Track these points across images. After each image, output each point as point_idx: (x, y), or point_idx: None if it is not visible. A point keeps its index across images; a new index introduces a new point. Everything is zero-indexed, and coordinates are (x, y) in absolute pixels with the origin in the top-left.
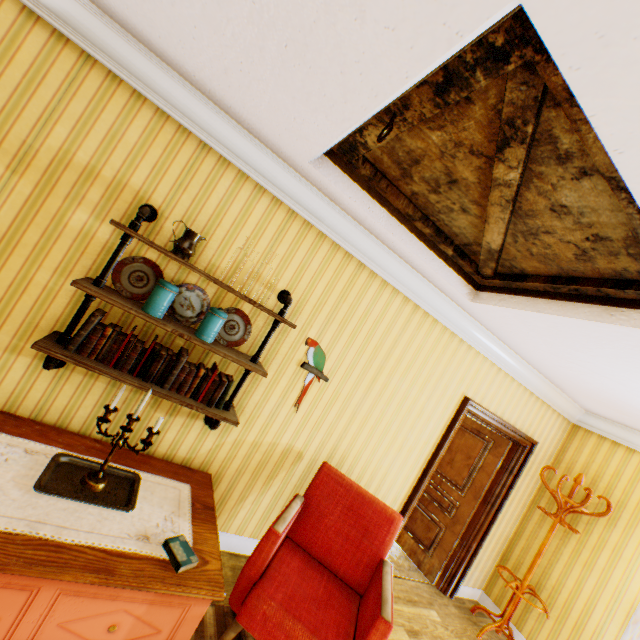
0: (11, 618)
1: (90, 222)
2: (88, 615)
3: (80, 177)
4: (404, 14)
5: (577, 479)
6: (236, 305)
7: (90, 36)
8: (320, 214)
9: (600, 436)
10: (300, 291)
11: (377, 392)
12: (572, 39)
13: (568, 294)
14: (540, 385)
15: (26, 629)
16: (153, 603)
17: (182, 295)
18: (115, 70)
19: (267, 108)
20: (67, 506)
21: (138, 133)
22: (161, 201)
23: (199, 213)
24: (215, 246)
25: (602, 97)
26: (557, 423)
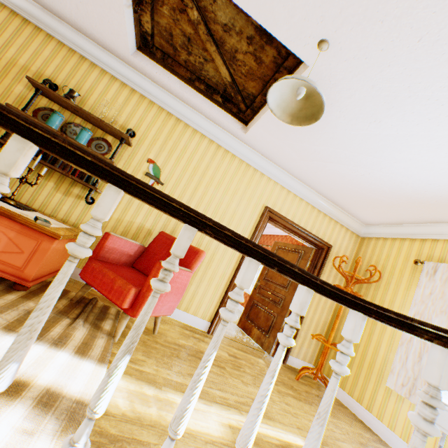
0: None
1: (24, 91)
2: None
3: (21, 71)
4: None
5: (356, 260)
6: (103, 137)
7: (27, 11)
8: (149, 90)
9: (376, 238)
10: (141, 132)
11: (199, 197)
12: None
13: None
14: (323, 204)
15: None
16: (19, 233)
17: (72, 128)
18: (38, 25)
19: (99, 23)
20: None
21: (49, 52)
22: (61, 83)
23: (81, 89)
24: (90, 105)
25: None
26: (347, 236)
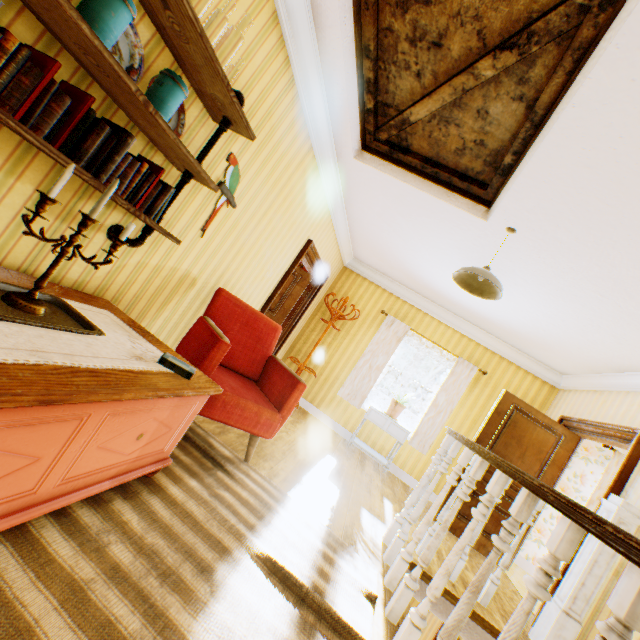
0: (53, 454)
1: None
2: (125, 431)
3: None
4: None
5: (346, 300)
6: None
7: None
8: None
9: (358, 275)
10: (239, 88)
11: (264, 227)
12: (636, 31)
13: (429, 175)
14: (344, 237)
15: (67, 461)
16: (174, 408)
17: None
18: None
19: None
20: (38, 334)
21: None
22: None
23: None
24: None
25: (605, 73)
26: (339, 265)
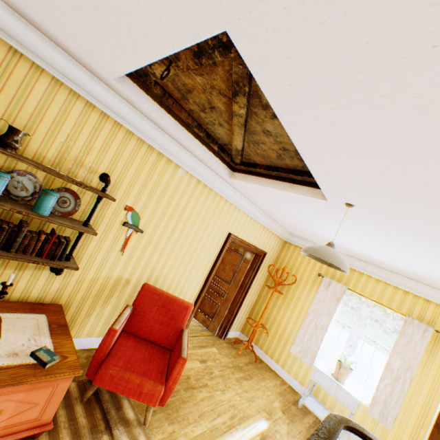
0: None
1: None
2: None
3: None
4: (165, 12)
5: (284, 268)
6: (66, 185)
7: None
8: (127, 117)
9: (295, 245)
10: (117, 173)
11: (177, 236)
12: (253, 59)
13: (275, 176)
14: (268, 222)
15: None
16: (29, 390)
17: (14, 179)
18: None
19: (72, 33)
20: None
21: None
22: None
23: (20, 111)
24: (40, 139)
25: (270, 89)
26: (277, 241)
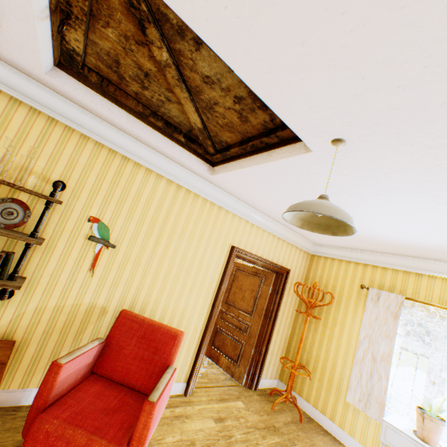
0: None
1: None
2: None
3: None
4: None
5: (314, 285)
6: (12, 195)
7: None
8: (78, 120)
9: (325, 257)
10: (74, 181)
11: (162, 251)
12: None
13: (252, 151)
14: (282, 231)
15: None
16: None
17: None
18: None
19: None
20: None
21: None
22: None
23: None
24: None
25: None
26: (301, 255)
